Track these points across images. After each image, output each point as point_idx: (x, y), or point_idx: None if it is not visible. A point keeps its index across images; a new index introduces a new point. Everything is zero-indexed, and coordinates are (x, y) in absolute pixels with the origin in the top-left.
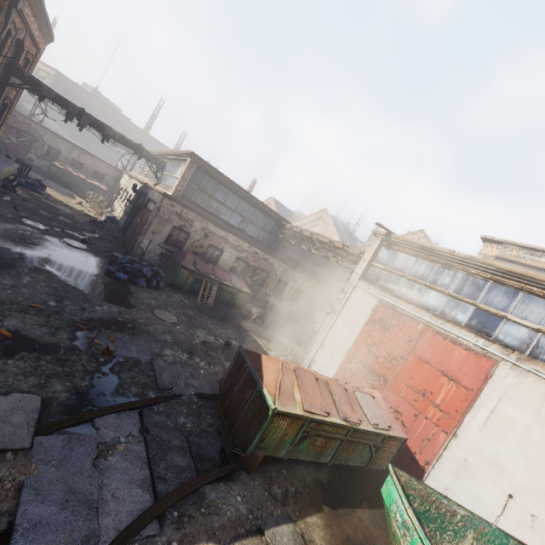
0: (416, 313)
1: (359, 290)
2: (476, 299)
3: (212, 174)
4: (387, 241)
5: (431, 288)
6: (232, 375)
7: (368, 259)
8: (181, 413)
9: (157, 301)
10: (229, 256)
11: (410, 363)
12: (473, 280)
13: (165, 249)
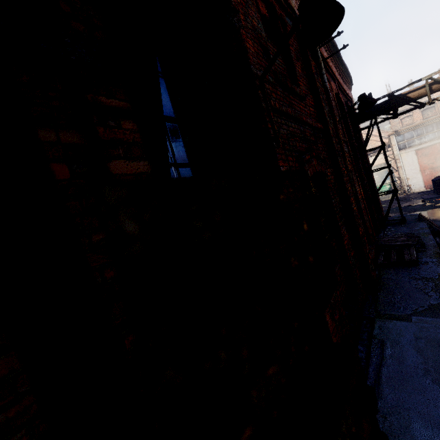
0: (432, 143)
1: (403, 154)
2: None
3: None
4: (396, 134)
5: (428, 134)
6: (438, 186)
7: (396, 144)
8: None
9: None
10: None
11: None
12: (439, 123)
13: None
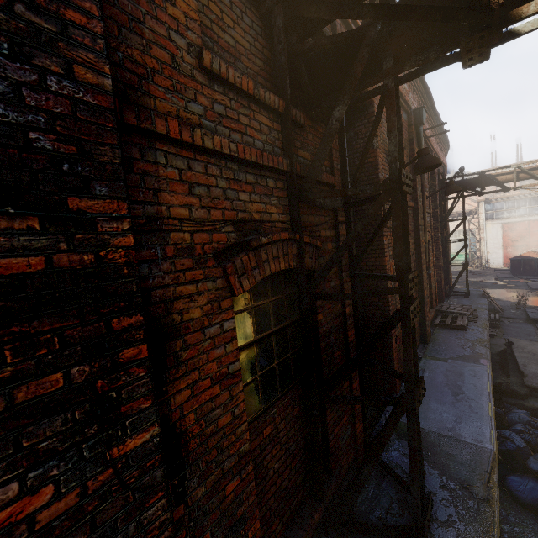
0: (521, 219)
1: (489, 225)
2: None
3: None
4: (486, 202)
5: (519, 209)
6: (515, 266)
7: (483, 212)
8: (526, 277)
9: None
10: None
11: (531, 235)
12: (533, 199)
13: None
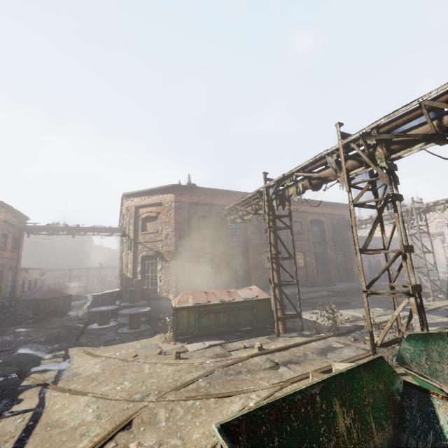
0: None
1: None
2: None
3: (362, 238)
4: None
5: None
6: None
7: (447, 234)
8: None
9: (401, 281)
10: (382, 261)
11: None
12: None
13: (368, 270)
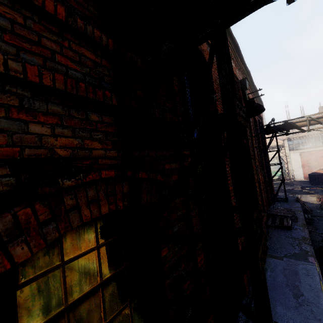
0: (311, 150)
1: (291, 153)
2: (320, 140)
3: None
4: (288, 140)
5: (309, 143)
6: (312, 179)
7: (287, 146)
8: (320, 186)
9: None
10: None
11: (318, 159)
12: (317, 137)
13: None
